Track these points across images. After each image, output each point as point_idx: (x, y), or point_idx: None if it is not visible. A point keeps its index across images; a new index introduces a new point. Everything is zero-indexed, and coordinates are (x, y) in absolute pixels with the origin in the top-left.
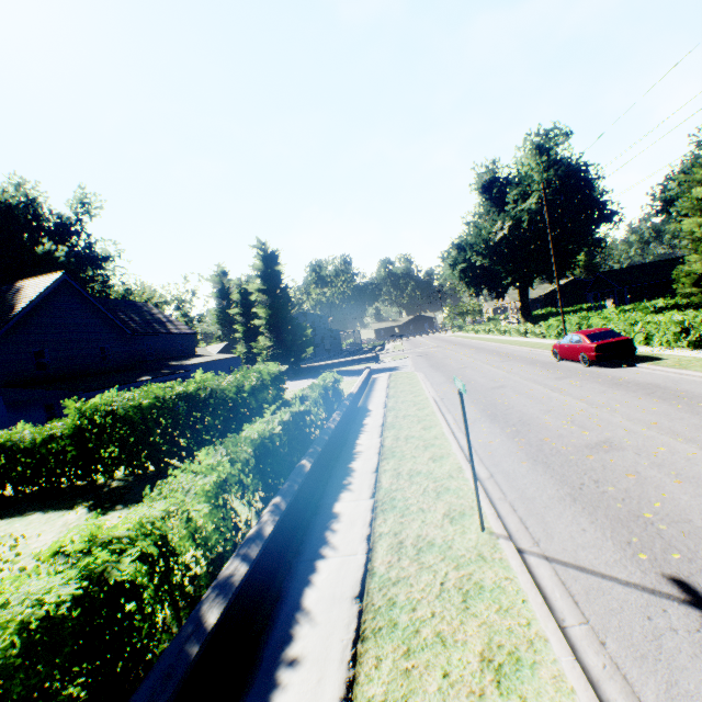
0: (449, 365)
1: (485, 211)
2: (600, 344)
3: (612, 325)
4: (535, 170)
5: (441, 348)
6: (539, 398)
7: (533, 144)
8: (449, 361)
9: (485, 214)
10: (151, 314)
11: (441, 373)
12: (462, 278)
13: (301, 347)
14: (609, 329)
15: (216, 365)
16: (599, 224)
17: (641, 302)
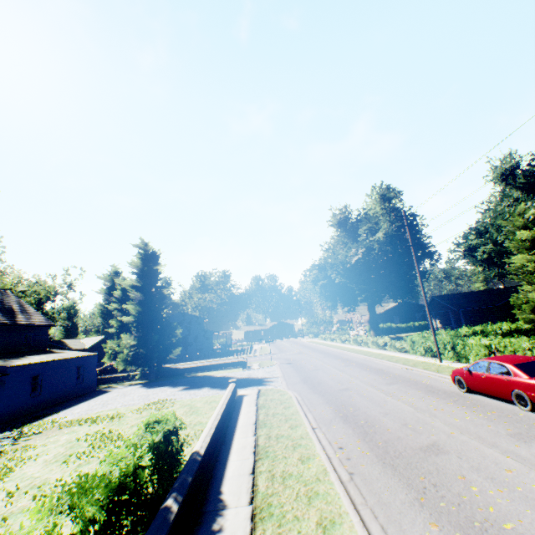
0: (325, 383)
1: (340, 240)
2: None
3: (499, 347)
4: (380, 213)
5: (306, 355)
6: None
7: (378, 193)
8: (322, 375)
9: (340, 243)
10: (3, 301)
11: (321, 396)
12: (322, 292)
13: (167, 347)
14: None
15: (58, 366)
16: (423, 260)
17: (465, 323)
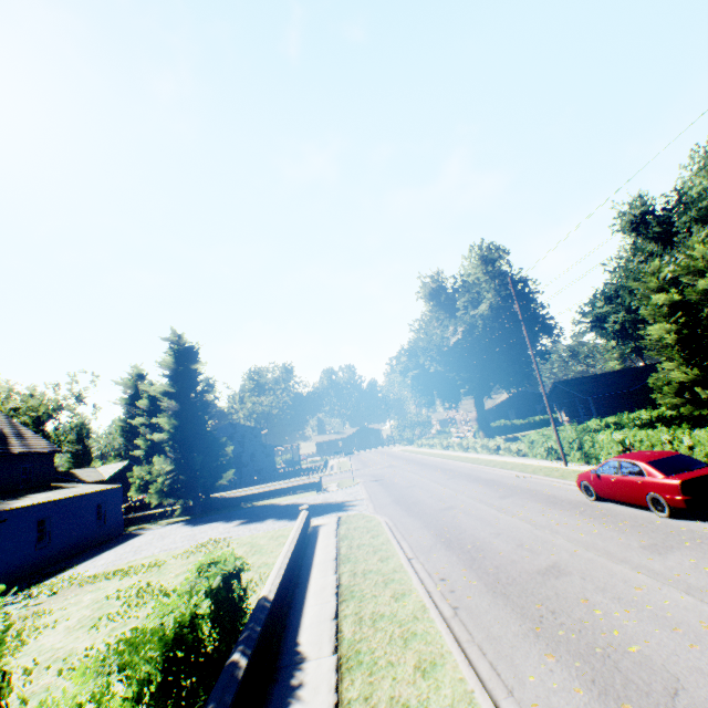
0: (423, 502)
1: (434, 317)
2: (687, 480)
3: (635, 442)
4: (482, 279)
5: (398, 468)
6: (702, 633)
7: (478, 254)
8: (419, 492)
9: (434, 320)
10: None
11: (418, 519)
12: (414, 385)
13: (215, 470)
14: (677, 452)
15: (71, 505)
16: (540, 336)
17: (598, 414)
